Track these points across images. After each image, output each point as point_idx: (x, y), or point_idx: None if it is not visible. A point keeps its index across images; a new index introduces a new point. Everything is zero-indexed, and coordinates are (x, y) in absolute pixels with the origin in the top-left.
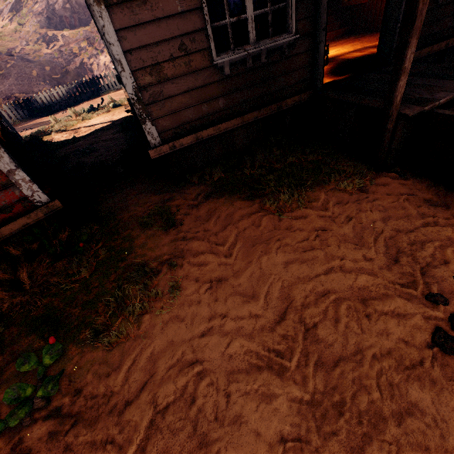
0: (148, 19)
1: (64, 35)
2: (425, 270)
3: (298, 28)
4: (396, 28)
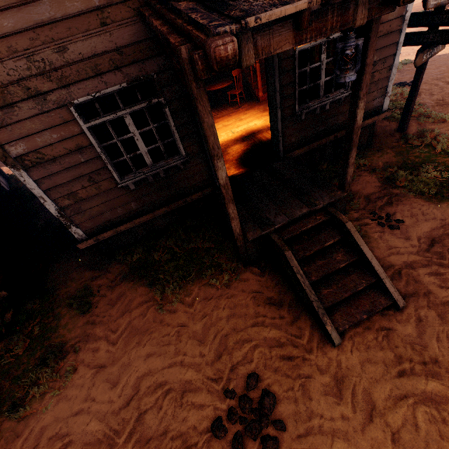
0: (59, 170)
1: None
2: (234, 367)
3: (188, 151)
4: (279, 137)
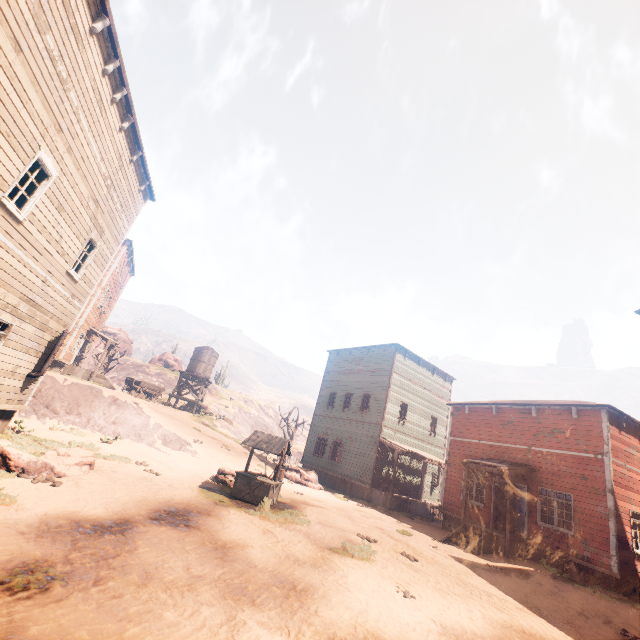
0: None
1: None
2: None
3: None
4: None
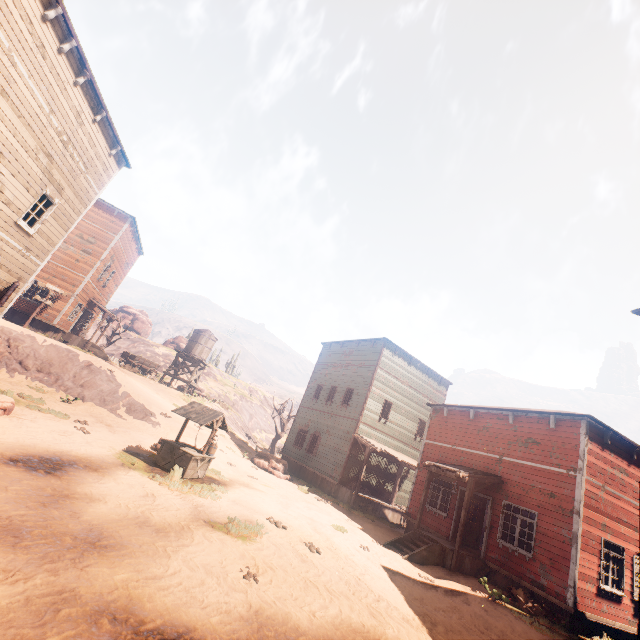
0: None
1: None
2: None
3: None
4: None
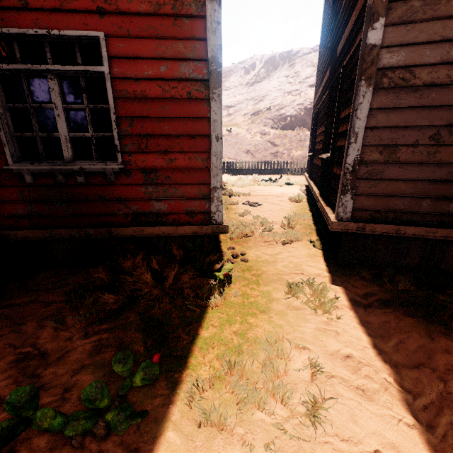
0: (410, 105)
1: (276, 132)
2: None
3: None
4: None
